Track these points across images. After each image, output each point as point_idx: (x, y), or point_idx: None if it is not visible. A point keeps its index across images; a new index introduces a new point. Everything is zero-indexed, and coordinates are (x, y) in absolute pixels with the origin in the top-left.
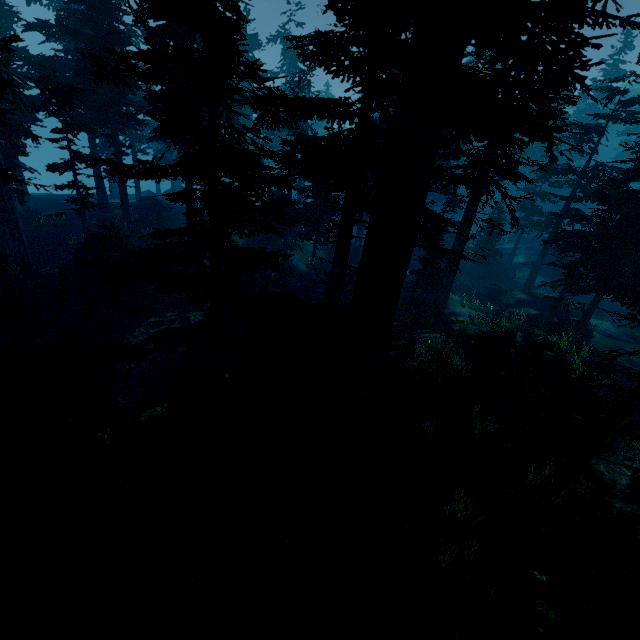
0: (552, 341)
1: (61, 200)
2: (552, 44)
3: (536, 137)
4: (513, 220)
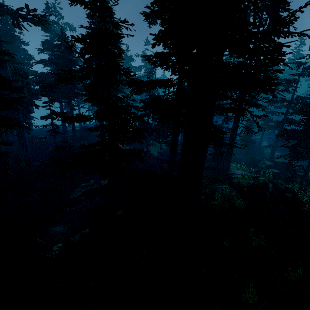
0: (289, 187)
1: (47, 130)
2: (266, 47)
3: (264, 93)
4: (258, 127)
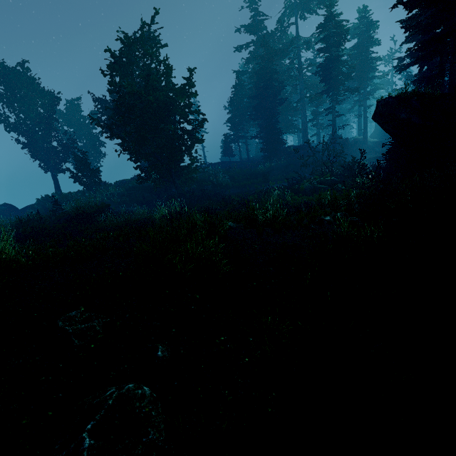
0: None
1: None
2: None
3: None
4: None
